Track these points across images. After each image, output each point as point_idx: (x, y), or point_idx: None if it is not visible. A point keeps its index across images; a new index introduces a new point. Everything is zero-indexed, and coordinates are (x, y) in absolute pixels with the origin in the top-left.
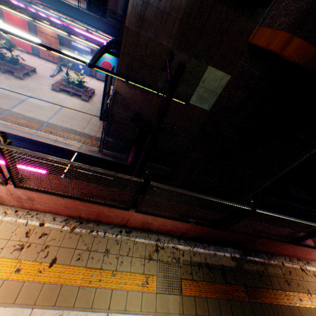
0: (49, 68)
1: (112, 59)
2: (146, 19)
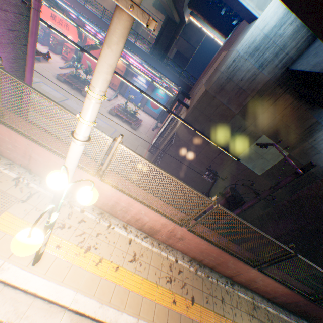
0: (107, 92)
1: (163, 98)
2: (225, 89)
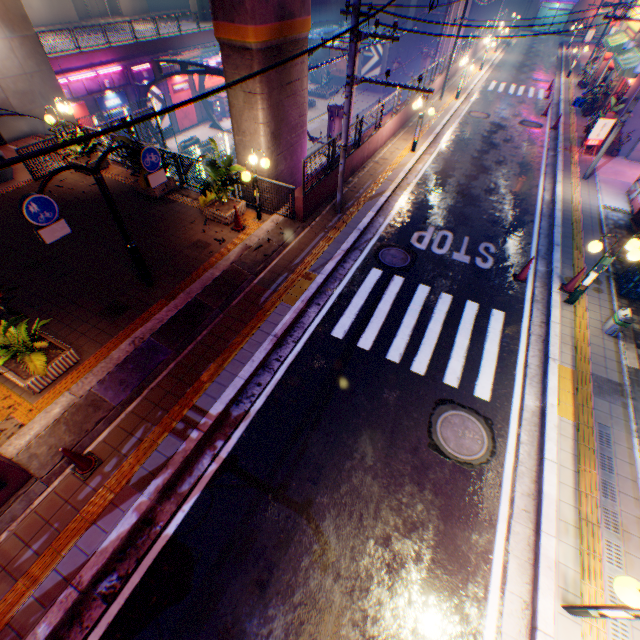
0: None
1: None
2: None
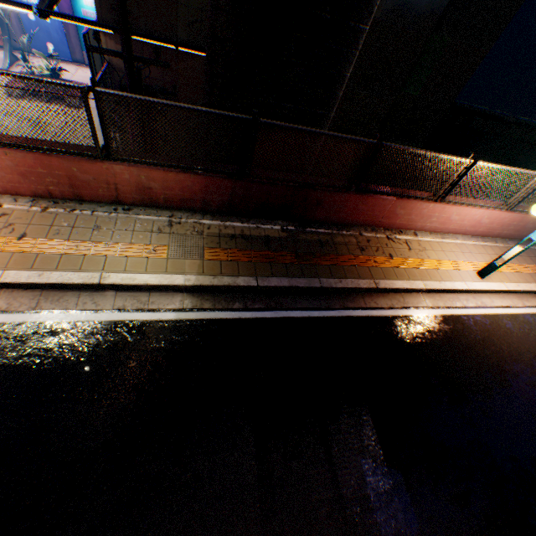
0: None
1: None
2: None
